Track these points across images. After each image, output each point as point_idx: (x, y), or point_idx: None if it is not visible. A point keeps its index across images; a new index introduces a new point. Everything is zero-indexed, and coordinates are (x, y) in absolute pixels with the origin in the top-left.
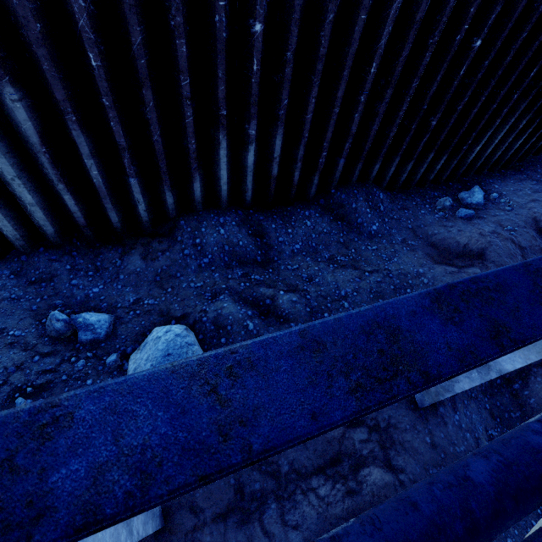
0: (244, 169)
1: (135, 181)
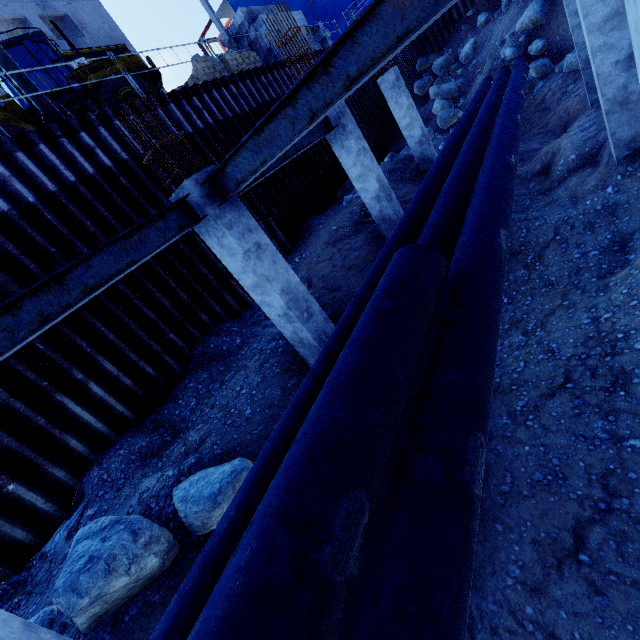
0: (103, 401)
1: (15, 486)
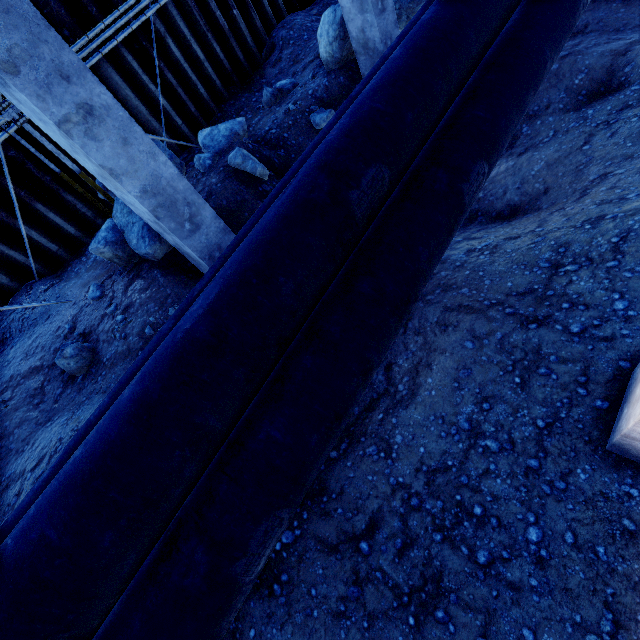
0: None
1: (236, 13)
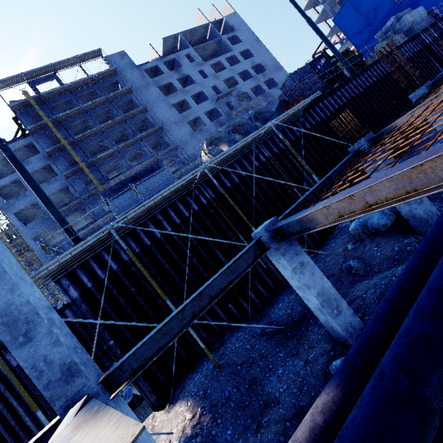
0: None
1: None
